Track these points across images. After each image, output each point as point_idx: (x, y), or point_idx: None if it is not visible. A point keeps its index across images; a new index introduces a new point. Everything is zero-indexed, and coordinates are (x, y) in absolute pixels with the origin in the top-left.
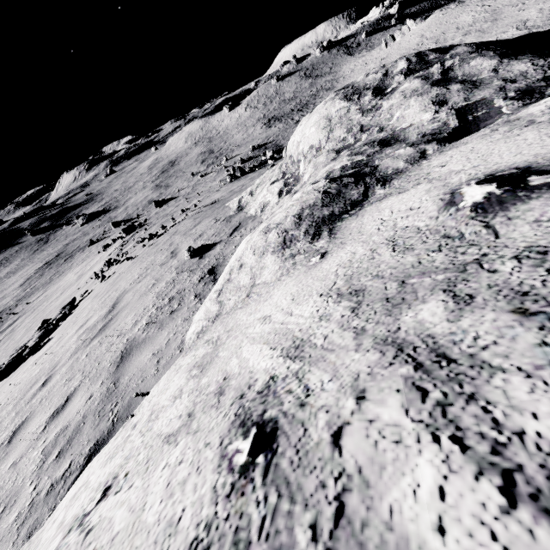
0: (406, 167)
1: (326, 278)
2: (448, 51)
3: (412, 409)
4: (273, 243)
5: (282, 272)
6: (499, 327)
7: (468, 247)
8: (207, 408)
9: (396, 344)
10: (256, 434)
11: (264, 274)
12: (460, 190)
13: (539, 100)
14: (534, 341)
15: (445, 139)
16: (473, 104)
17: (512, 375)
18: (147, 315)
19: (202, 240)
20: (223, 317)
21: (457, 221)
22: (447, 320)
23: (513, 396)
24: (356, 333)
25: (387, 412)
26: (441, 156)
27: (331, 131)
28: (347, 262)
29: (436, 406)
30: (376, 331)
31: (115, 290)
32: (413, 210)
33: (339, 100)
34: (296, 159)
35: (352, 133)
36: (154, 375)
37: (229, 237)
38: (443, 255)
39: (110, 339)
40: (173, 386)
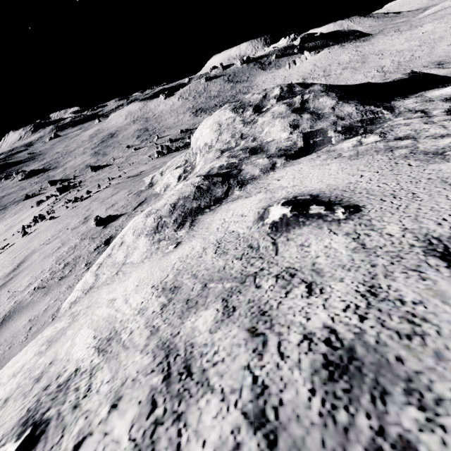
0: (260, 175)
1: (165, 269)
2: (308, 87)
3: (136, 425)
4: (149, 227)
5: (147, 255)
6: (233, 345)
7: (258, 259)
8: (20, 396)
9: (168, 349)
10: (27, 436)
11: (134, 254)
12: (270, 207)
13: (354, 136)
14: (244, 363)
15: (291, 156)
16: (315, 131)
17: (214, 397)
18: (40, 279)
19: (112, 210)
20: (93, 291)
21: (260, 234)
22: (209, 330)
23: (203, 420)
24: (151, 333)
25: (120, 426)
26: (282, 171)
27: (220, 134)
28: (185, 256)
29: (152, 424)
30: (164, 332)
31: (27, 249)
32: (242, 217)
33: (229, 110)
34: (195, 152)
35: (235, 138)
36: (21, 342)
37: (132, 210)
38: (240, 264)
39: (2, 299)
40: (22, 360)
